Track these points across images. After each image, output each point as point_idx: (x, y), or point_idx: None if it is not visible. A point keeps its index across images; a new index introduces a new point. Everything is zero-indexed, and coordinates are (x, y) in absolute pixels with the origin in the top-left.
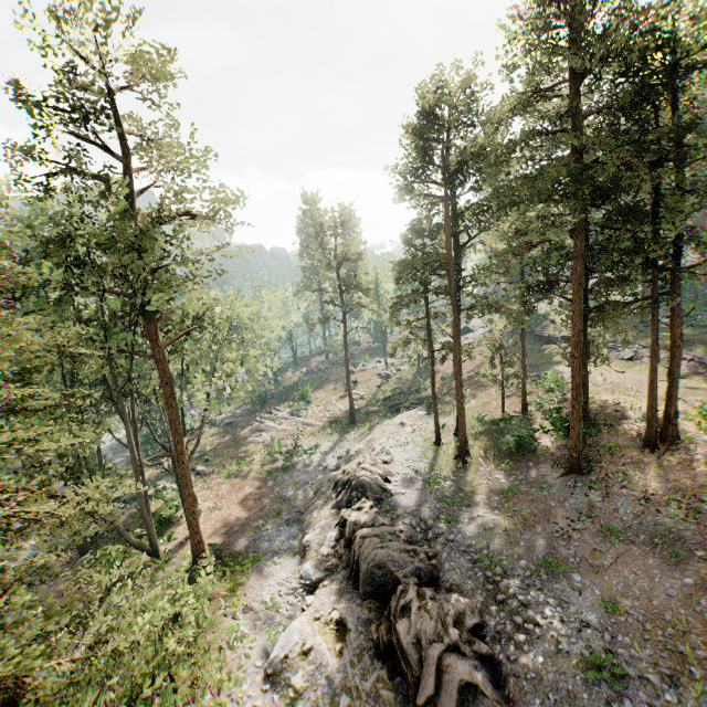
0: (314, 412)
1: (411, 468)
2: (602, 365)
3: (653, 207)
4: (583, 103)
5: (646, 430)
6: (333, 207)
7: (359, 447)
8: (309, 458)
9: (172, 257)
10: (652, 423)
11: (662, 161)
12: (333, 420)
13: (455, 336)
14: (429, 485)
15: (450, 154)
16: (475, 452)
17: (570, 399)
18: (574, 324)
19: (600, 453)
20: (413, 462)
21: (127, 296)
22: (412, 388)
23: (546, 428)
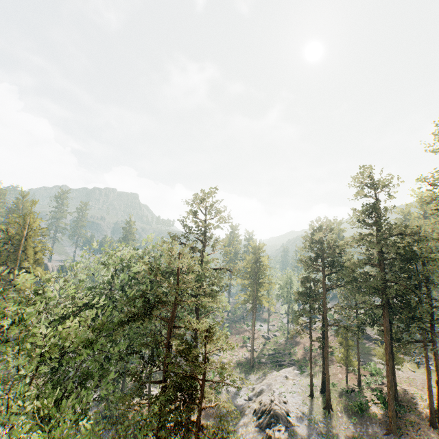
0: (226, 354)
1: (299, 410)
2: (401, 367)
3: (417, 300)
4: (382, 245)
5: (429, 414)
6: (258, 248)
7: (263, 388)
8: (230, 388)
9: (216, 285)
10: (431, 411)
11: (419, 283)
12: (239, 363)
13: (326, 337)
14: (312, 423)
15: (325, 253)
16: (334, 407)
17: (385, 383)
18: (387, 348)
19: (406, 423)
20: (299, 405)
21: (191, 295)
22: (285, 350)
23: (374, 400)
